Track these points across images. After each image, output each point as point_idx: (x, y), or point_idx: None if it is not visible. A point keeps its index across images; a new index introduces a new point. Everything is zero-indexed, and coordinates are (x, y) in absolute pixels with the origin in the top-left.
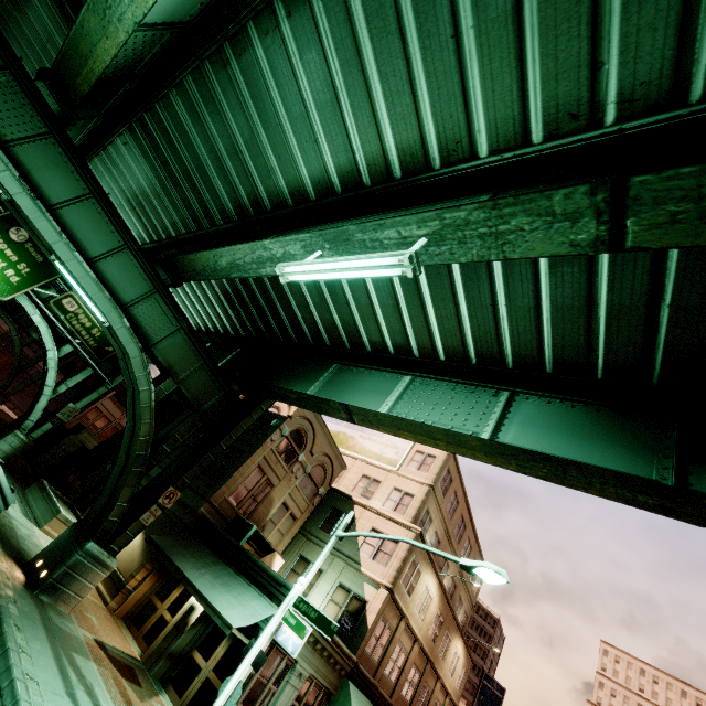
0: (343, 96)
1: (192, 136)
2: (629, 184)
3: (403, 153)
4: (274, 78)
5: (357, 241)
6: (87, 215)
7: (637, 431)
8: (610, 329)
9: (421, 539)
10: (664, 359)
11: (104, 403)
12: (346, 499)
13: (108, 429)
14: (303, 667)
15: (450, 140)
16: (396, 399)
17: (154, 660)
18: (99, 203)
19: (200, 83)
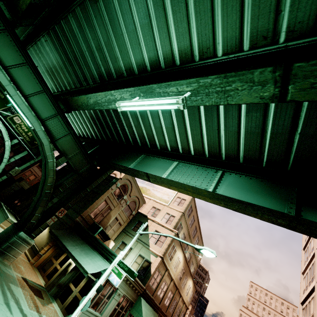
0: (154, 21)
1: (79, 38)
2: (292, 67)
3: (181, 52)
4: (120, 10)
5: (157, 92)
6: (24, 73)
7: (279, 191)
8: (271, 143)
9: (177, 236)
10: (294, 158)
11: (33, 168)
12: (145, 217)
13: (35, 181)
14: (121, 291)
15: (204, 47)
16: (170, 172)
17: (51, 287)
18: (31, 68)
19: (83, 11)
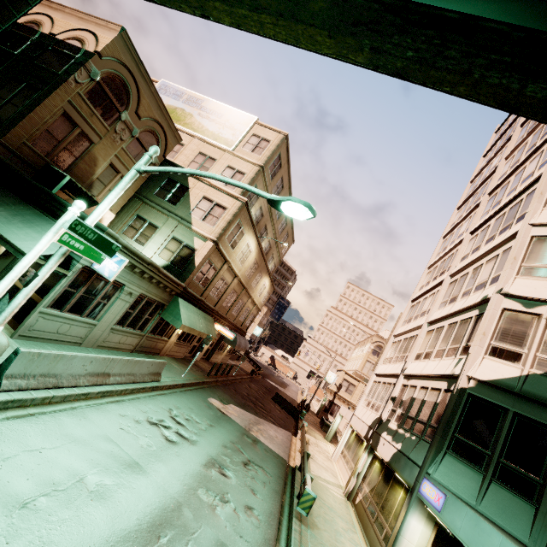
0: None
1: None
2: None
3: None
4: None
5: None
6: None
7: None
8: None
9: (247, 208)
10: None
11: None
12: None
13: None
14: (133, 289)
15: None
16: None
17: None
18: None
19: None
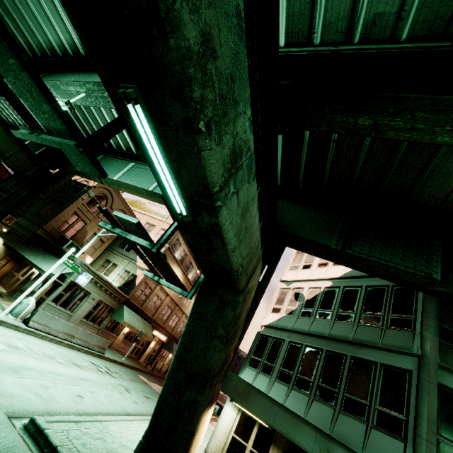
0: None
1: None
2: None
3: None
4: None
5: (63, 89)
6: None
7: None
8: None
9: (169, 251)
10: None
11: None
12: None
13: None
14: (95, 296)
15: None
16: (123, 173)
17: (14, 292)
18: None
19: None
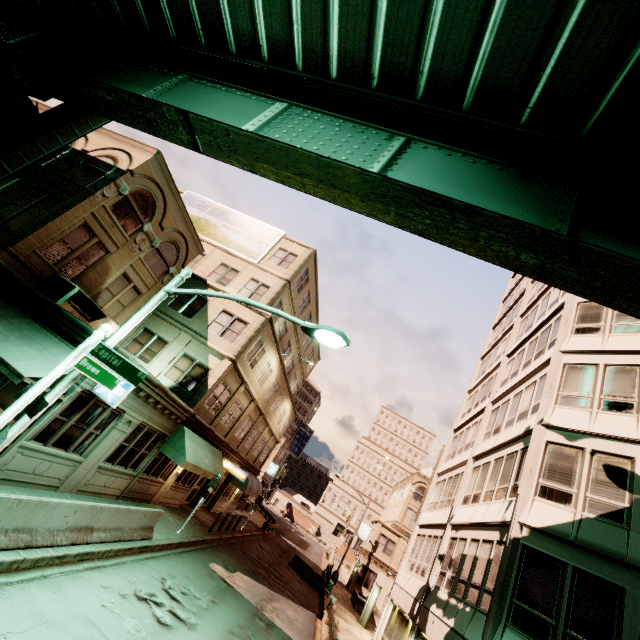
0: None
1: None
2: None
3: None
4: None
5: None
6: None
7: (537, 194)
8: (582, 24)
9: (270, 324)
10: (619, 91)
11: None
12: (201, 282)
13: None
14: (133, 417)
15: None
16: (260, 126)
17: None
18: None
19: None
